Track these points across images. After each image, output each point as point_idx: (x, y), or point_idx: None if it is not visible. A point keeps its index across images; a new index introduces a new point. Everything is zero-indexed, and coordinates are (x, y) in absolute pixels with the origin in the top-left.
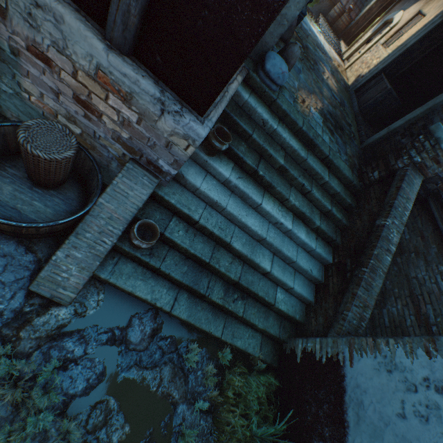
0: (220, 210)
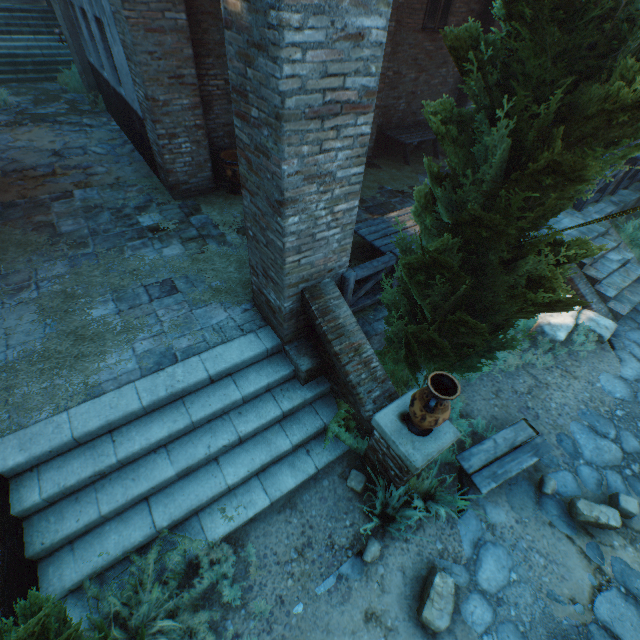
0: (1, 49)
